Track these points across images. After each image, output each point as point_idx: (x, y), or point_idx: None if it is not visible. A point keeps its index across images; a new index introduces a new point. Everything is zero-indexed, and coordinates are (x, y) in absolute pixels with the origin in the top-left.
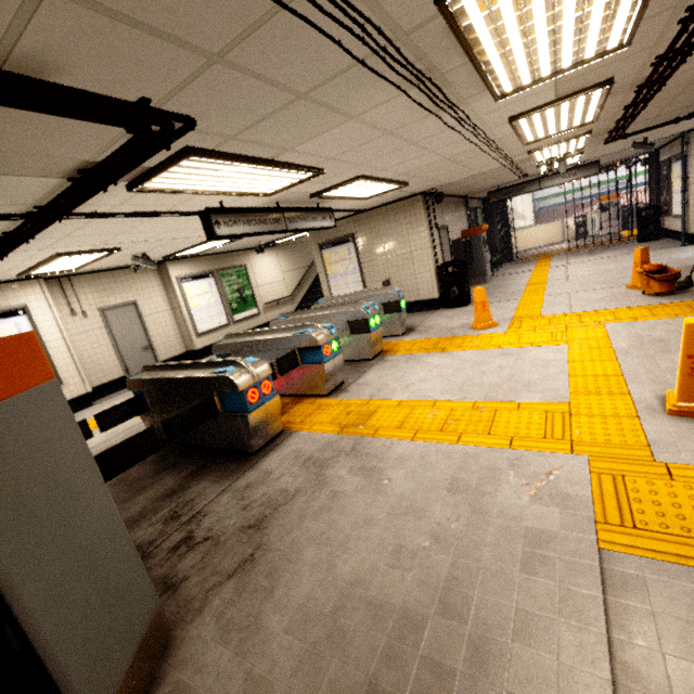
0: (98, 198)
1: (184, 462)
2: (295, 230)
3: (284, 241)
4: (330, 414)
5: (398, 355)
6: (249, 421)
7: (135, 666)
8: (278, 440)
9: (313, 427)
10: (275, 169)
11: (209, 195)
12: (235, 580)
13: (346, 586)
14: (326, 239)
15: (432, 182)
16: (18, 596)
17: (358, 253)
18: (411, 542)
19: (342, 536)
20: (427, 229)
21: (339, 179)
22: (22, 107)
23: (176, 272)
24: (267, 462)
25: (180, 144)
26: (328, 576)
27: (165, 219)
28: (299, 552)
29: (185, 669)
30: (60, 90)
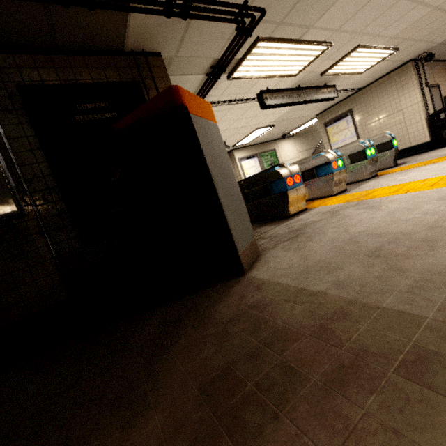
0: (214, 90)
1: (252, 225)
2: (310, 100)
3: (299, 130)
4: (338, 199)
5: (391, 173)
6: (288, 195)
7: (248, 248)
8: (304, 212)
9: (327, 204)
10: (301, 47)
11: (263, 79)
12: (289, 241)
13: (357, 233)
14: (330, 118)
15: (421, 44)
16: (215, 183)
17: (354, 122)
18: (405, 217)
19: (352, 224)
20: (417, 87)
21: (342, 53)
22: (203, 19)
23: (238, 156)
24: (299, 217)
25: (255, 36)
26: (344, 233)
27: (238, 108)
28: (325, 231)
29: (269, 258)
30: (217, 3)
